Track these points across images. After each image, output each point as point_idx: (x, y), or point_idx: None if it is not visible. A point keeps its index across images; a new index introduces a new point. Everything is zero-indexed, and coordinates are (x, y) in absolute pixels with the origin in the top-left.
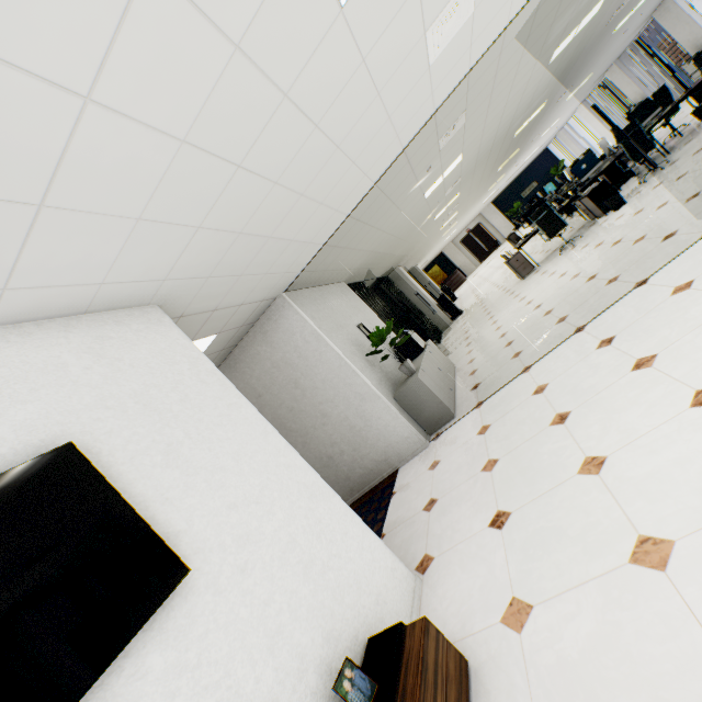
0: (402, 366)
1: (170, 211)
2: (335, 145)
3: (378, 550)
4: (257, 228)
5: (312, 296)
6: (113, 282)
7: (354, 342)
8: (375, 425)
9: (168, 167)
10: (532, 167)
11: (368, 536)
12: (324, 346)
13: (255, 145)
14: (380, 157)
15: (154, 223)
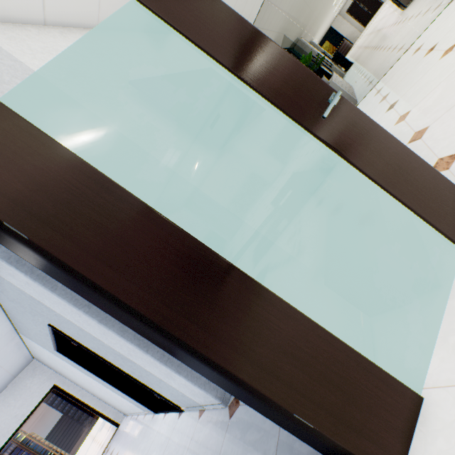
0: None
1: None
2: None
3: None
4: None
5: None
6: None
7: None
8: None
9: None
10: None
11: None
12: None
13: None
14: None
15: None
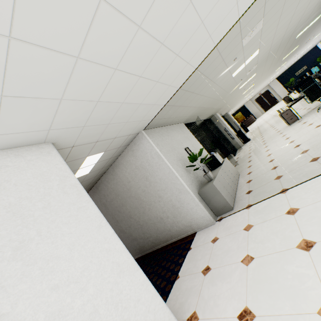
0: (205, 175)
1: (28, 89)
2: (159, 42)
3: (160, 311)
4: (110, 98)
5: (160, 132)
6: (6, 133)
7: (180, 158)
8: (186, 206)
9: (6, 58)
10: (304, 57)
11: (155, 300)
12: (161, 161)
13: (86, 41)
14: (197, 51)
15: (18, 98)
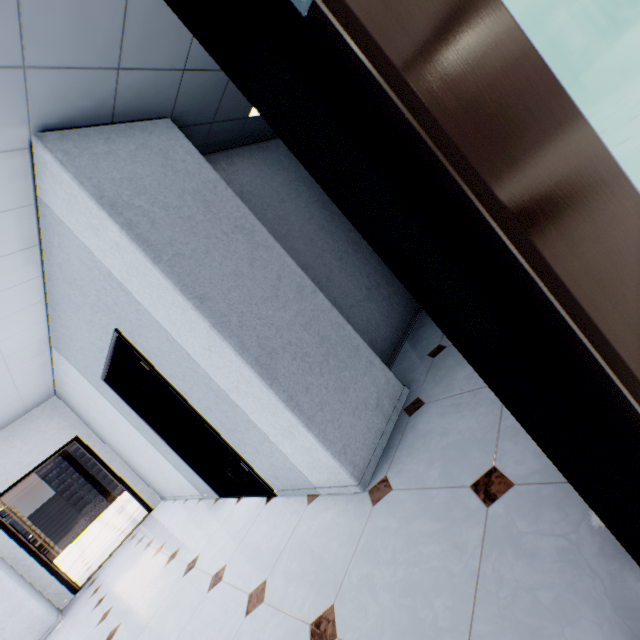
0: None
1: None
2: None
3: None
4: None
5: None
6: None
7: None
8: None
9: None
10: None
11: None
12: None
13: None
14: None
15: None
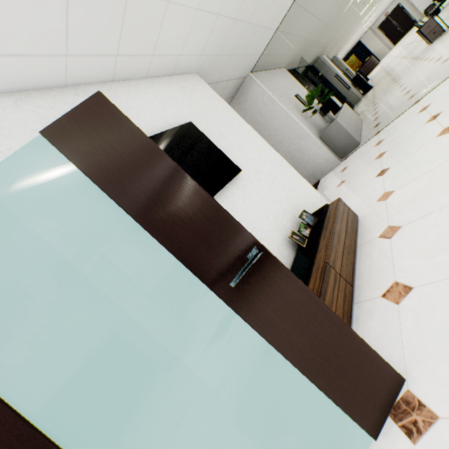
0: (325, 117)
1: (208, 2)
2: None
3: (313, 192)
4: (243, 15)
5: (266, 76)
6: (183, 55)
7: (294, 105)
8: (307, 154)
9: None
10: None
11: (308, 186)
12: (276, 106)
13: None
14: None
15: (201, 12)
